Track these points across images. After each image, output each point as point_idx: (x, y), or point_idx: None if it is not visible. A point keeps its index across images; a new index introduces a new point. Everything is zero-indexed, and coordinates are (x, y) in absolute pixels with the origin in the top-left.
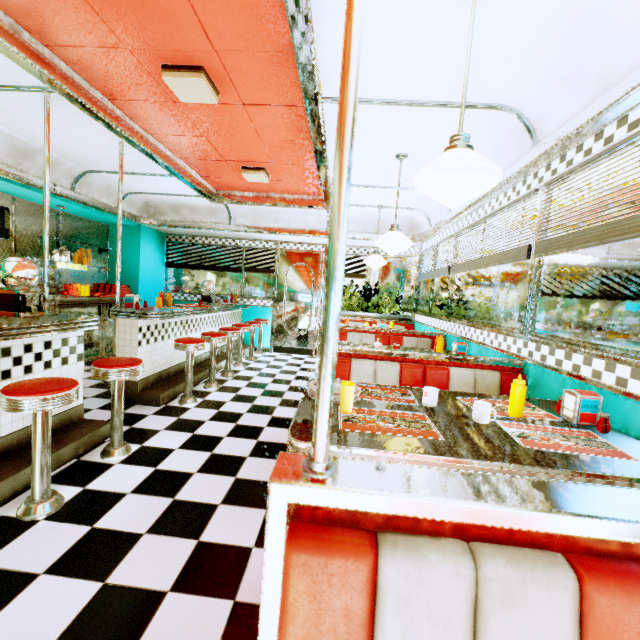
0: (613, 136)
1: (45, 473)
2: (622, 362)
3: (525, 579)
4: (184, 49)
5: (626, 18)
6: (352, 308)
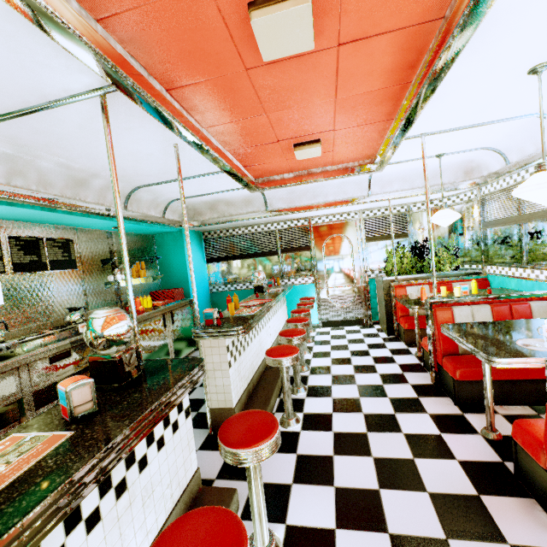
0: None
1: None
2: None
3: None
4: None
5: None
6: (405, 271)
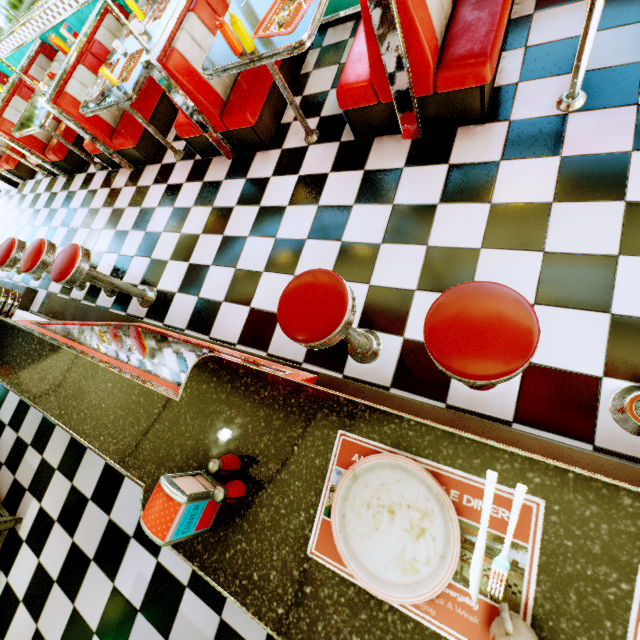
0: None
1: None
2: None
3: (190, 22)
4: None
5: None
6: None
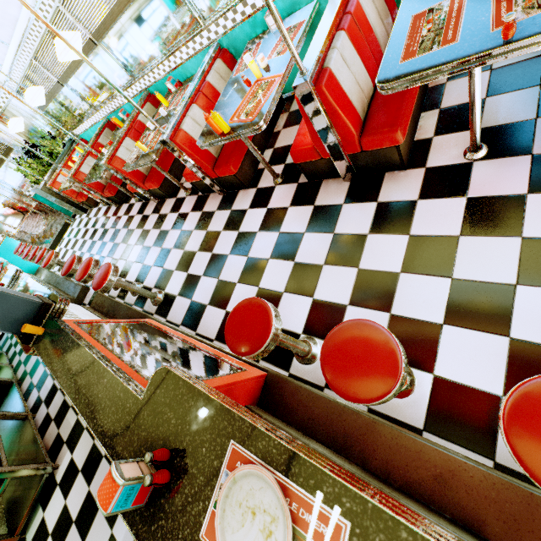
0: None
1: None
2: (164, 61)
3: (193, 111)
4: None
5: None
6: (43, 172)
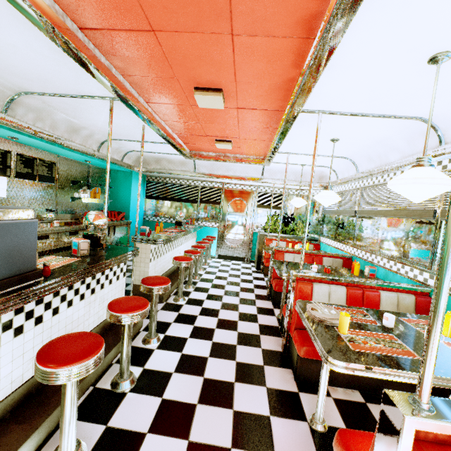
0: None
1: (128, 360)
2: None
3: None
4: (215, 80)
5: None
6: (275, 231)
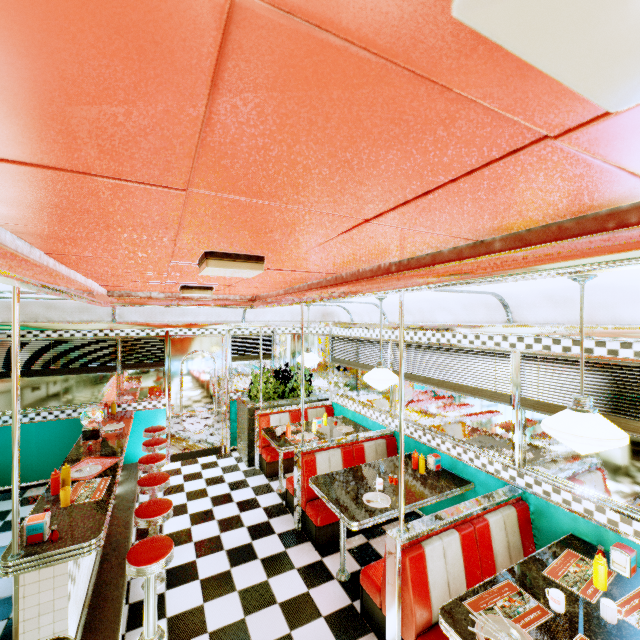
0: (593, 350)
1: None
2: (639, 522)
3: None
4: (264, 250)
5: (620, 295)
6: (269, 396)
